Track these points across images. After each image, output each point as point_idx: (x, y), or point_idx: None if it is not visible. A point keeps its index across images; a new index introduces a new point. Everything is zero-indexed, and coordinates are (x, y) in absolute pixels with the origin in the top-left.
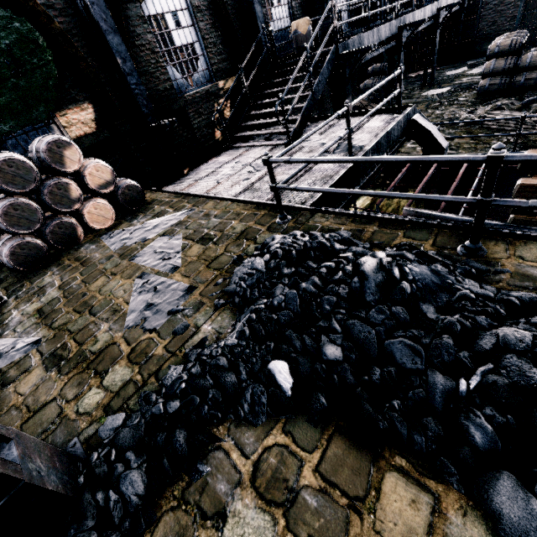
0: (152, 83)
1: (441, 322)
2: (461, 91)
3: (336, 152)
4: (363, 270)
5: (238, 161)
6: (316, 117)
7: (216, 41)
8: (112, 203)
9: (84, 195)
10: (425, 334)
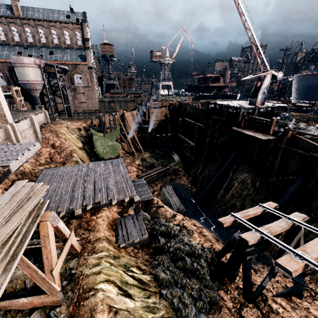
0: None
1: None
2: None
3: None
4: None
5: None
6: None
7: None
8: None
9: None
10: None
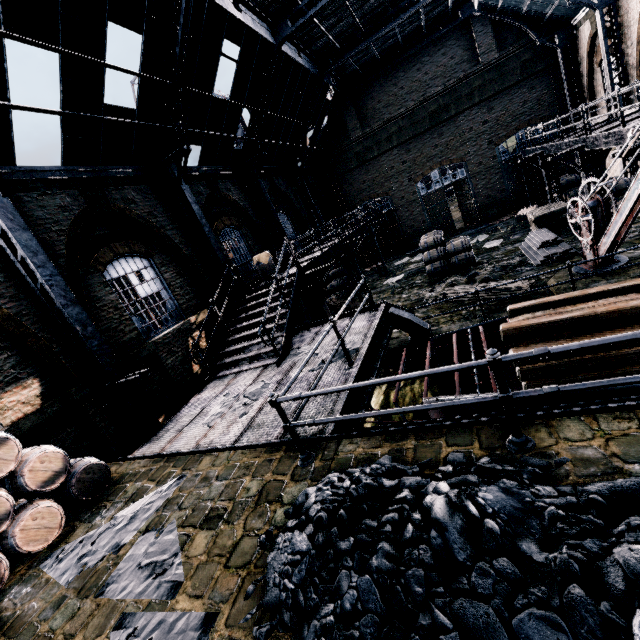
0: (115, 337)
1: (555, 564)
2: (414, 276)
3: (333, 360)
4: (437, 518)
5: (227, 393)
6: (299, 327)
7: (183, 284)
8: (59, 500)
9: (16, 503)
10: (548, 590)
